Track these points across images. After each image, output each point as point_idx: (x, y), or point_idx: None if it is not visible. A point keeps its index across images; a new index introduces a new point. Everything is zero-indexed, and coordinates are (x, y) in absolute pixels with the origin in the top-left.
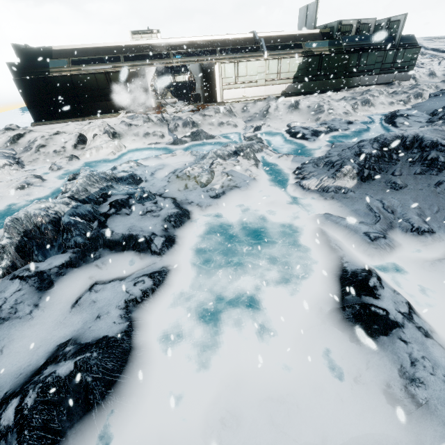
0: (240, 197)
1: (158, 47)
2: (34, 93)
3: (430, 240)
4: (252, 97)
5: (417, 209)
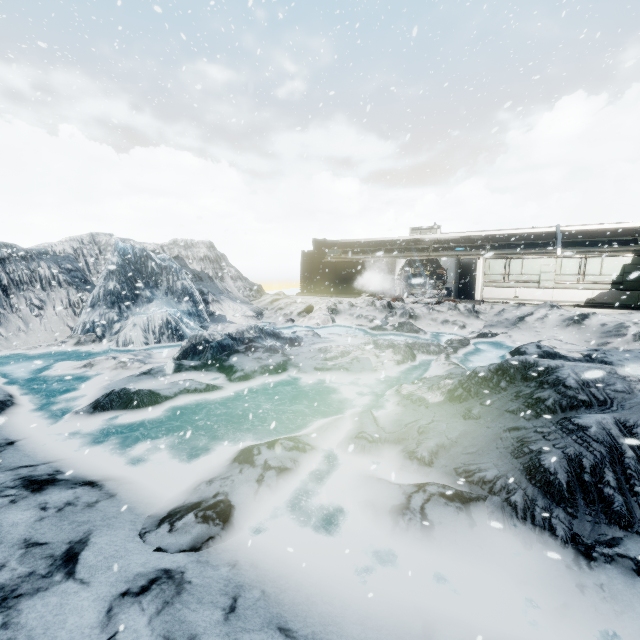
0: (339, 377)
1: (425, 242)
2: (308, 272)
3: (413, 469)
4: (528, 300)
5: (449, 441)
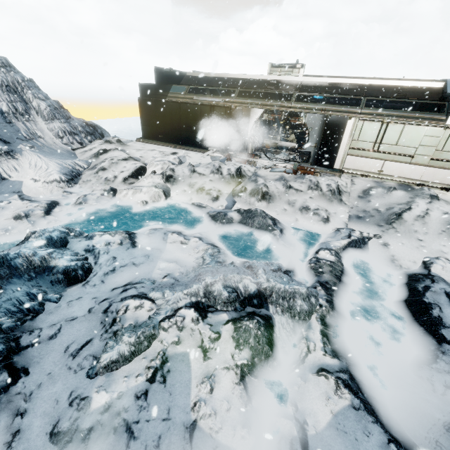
0: None
1: (286, 85)
2: (149, 113)
3: None
4: (393, 176)
5: None
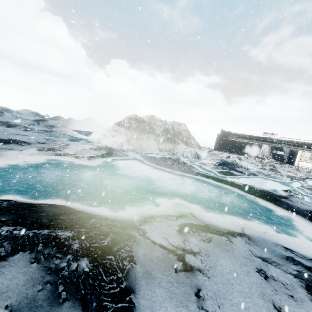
0: (275, 180)
1: (273, 139)
2: (219, 142)
3: None
4: None
5: None
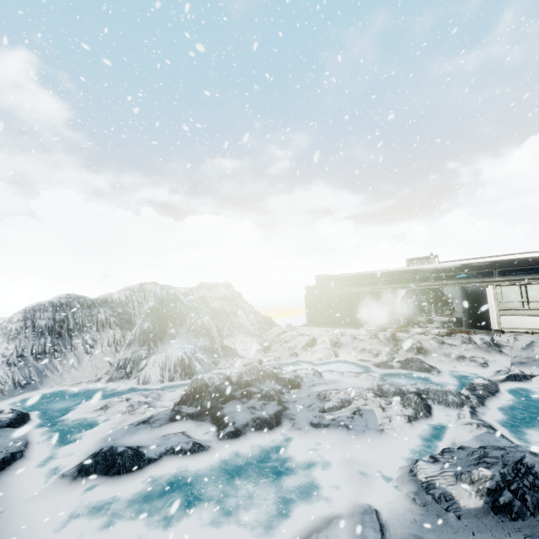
0: (337, 438)
1: (423, 271)
2: (312, 304)
3: None
4: None
5: None
